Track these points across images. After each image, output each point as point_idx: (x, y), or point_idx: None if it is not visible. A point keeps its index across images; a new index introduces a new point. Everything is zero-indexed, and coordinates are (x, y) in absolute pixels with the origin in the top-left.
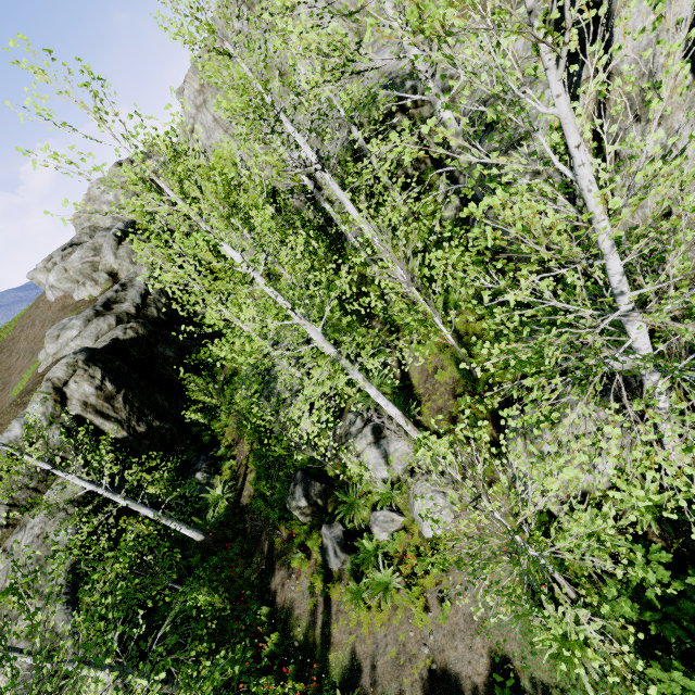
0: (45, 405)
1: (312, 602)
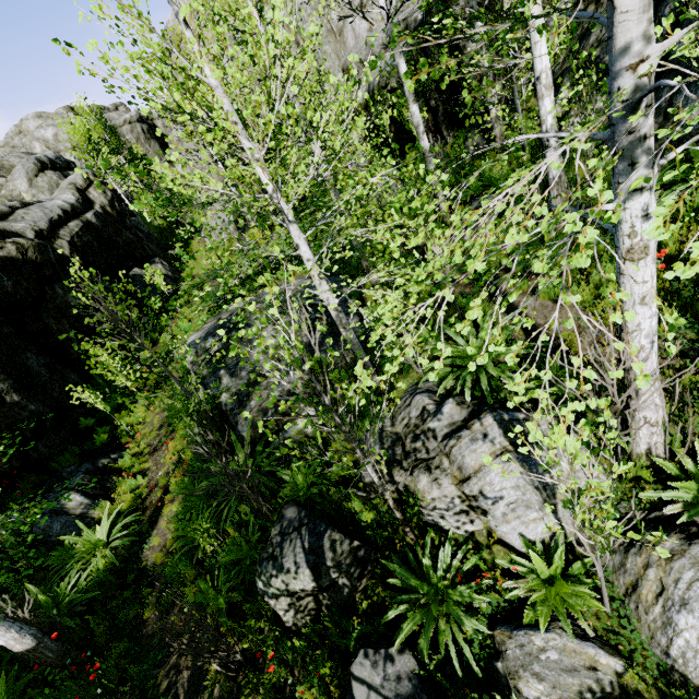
0: None
1: None
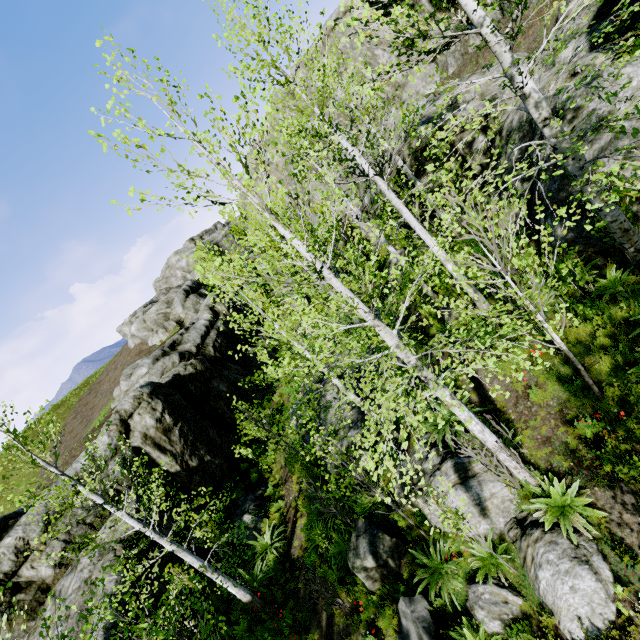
0: (111, 436)
1: None
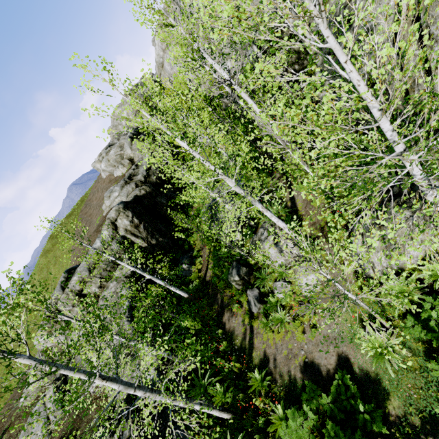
0: (108, 231)
1: (243, 328)
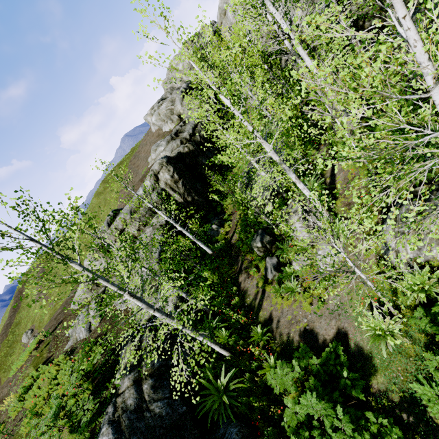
0: (151, 182)
1: (256, 290)
